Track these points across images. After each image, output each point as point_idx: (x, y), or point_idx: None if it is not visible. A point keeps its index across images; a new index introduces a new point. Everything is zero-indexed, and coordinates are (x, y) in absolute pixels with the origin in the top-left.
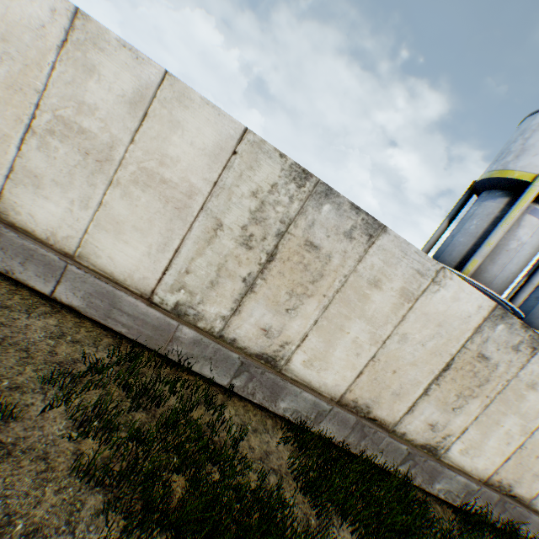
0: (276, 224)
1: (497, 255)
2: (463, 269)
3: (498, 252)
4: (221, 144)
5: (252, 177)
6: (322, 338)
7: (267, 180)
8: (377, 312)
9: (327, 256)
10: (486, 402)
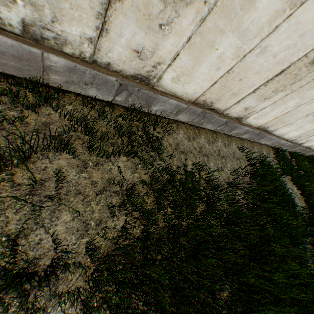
0: None
1: None
2: None
3: None
4: None
5: None
6: None
7: None
8: None
9: None
10: None
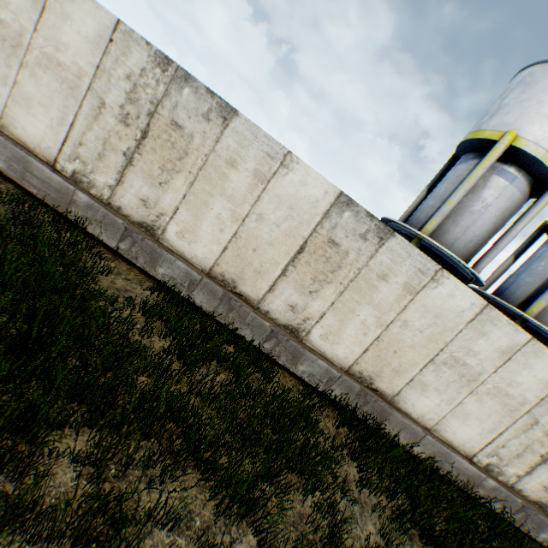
0: (147, 105)
1: (460, 217)
2: (423, 228)
3: (462, 213)
4: (101, 34)
5: (126, 63)
6: (190, 212)
7: (138, 66)
8: (236, 191)
9: (190, 136)
10: (341, 289)
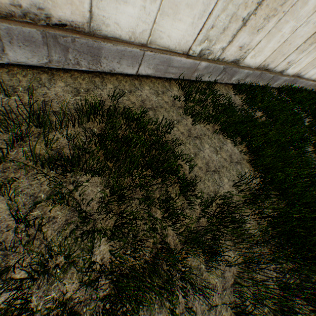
0: None
1: None
2: None
3: None
4: None
5: None
6: (267, 40)
7: None
8: (304, 13)
9: None
10: None
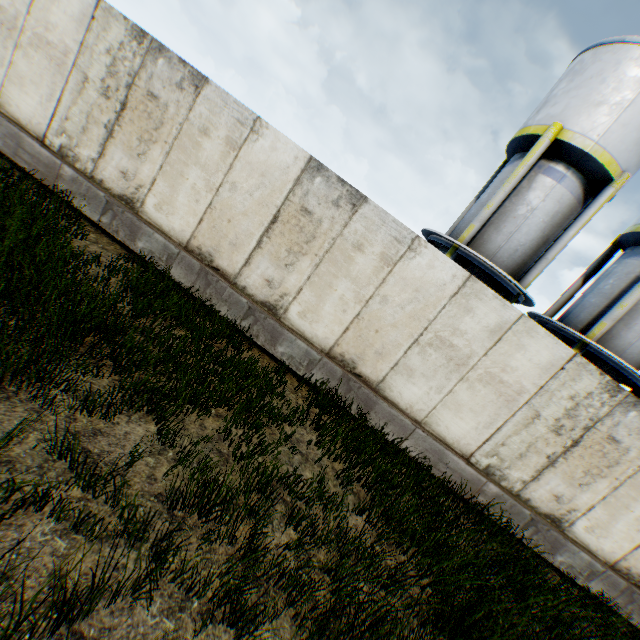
0: (126, 78)
1: (503, 223)
2: (459, 236)
3: (505, 219)
4: (85, 13)
5: (107, 38)
6: (167, 183)
7: (117, 41)
8: (209, 160)
9: (165, 106)
10: (317, 261)
